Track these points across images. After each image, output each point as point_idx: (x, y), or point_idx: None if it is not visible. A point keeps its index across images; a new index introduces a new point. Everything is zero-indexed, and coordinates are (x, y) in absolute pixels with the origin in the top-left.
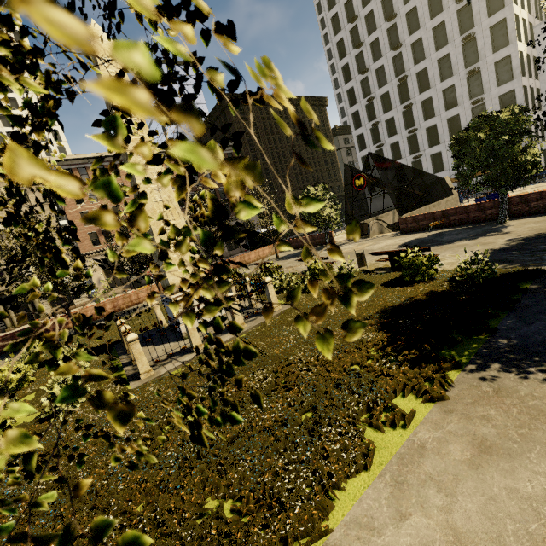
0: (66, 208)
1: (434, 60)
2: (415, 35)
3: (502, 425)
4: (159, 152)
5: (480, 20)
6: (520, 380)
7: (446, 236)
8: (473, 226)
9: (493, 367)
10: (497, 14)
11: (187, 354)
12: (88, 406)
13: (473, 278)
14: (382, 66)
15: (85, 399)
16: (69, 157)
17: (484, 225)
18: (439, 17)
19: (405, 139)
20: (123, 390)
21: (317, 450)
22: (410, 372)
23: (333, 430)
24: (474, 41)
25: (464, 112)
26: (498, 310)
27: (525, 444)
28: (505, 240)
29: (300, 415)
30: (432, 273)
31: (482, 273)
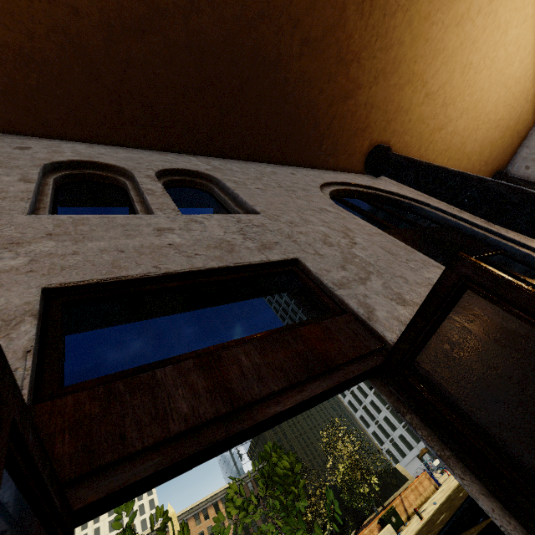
0: None
1: None
2: None
3: None
4: (217, 493)
5: None
6: None
7: None
8: None
9: None
10: None
11: None
12: None
13: None
14: None
15: None
16: (156, 527)
17: None
18: None
19: (389, 413)
20: None
21: None
22: None
23: None
24: None
25: None
26: None
27: None
28: None
29: None
30: None
31: None
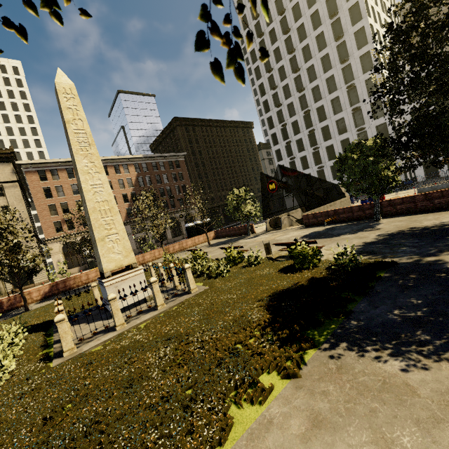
0: (37, 201)
1: (328, 100)
2: (313, 83)
3: (335, 400)
4: (119, 158)
5: (358, 76)
6: (358, 357)
7: (336, 230)
8: (357, 222)
9: (341, 346)
10: (369, 72)
11: (110, 332)
12: (9, 384)
13: (344, 267)
14: (292, 103)
15: (9, 377)
16: (44, 161)
17: (364, 222)
18: (330, 72)
19: (311, 154)
20: (46, 367)
21: (186, 426)
22: (279, 350)
23: (203, 406)
24: (355, 89)
25: (352, 136)
26: (357, 295)
27: (348, 418)
28: (376, 235)
29: (183, 391)
30: (316, 262)
31: (351, 263)
